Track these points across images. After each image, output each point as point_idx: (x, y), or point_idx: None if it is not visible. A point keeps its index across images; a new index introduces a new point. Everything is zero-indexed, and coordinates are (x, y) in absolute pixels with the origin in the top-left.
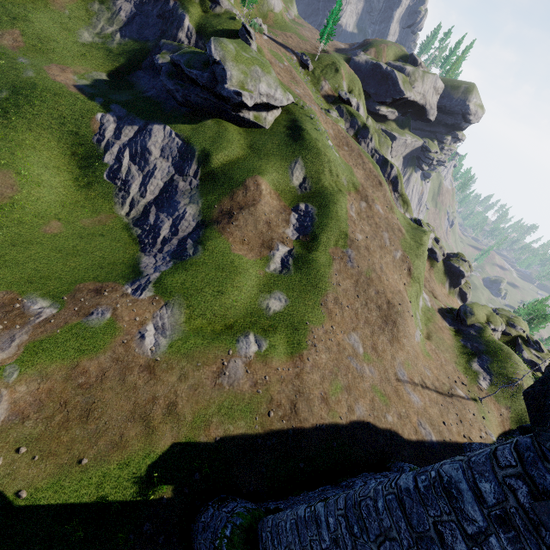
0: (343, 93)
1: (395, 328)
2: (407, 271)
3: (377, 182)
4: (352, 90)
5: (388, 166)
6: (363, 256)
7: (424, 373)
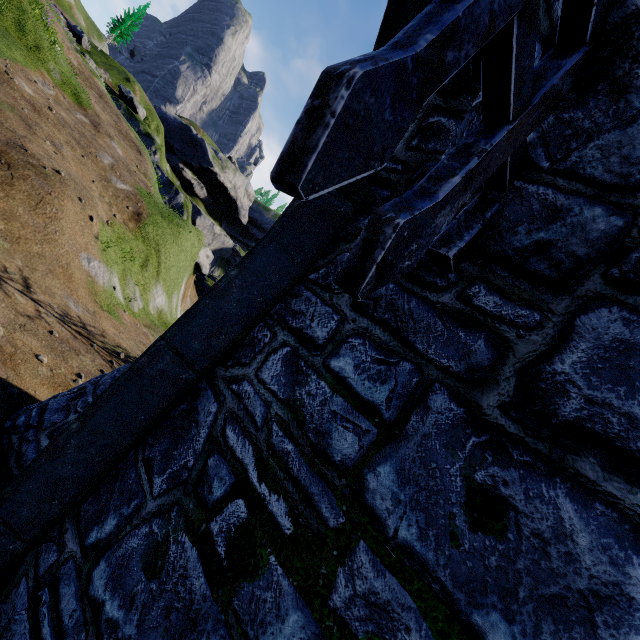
0: (126, 89)
1: (0, 171)
2: (133, 214)
3: (135, 147)
4: (148, 118)
5: (172, 189)
6: (7, 92)
7: (53, 293)
